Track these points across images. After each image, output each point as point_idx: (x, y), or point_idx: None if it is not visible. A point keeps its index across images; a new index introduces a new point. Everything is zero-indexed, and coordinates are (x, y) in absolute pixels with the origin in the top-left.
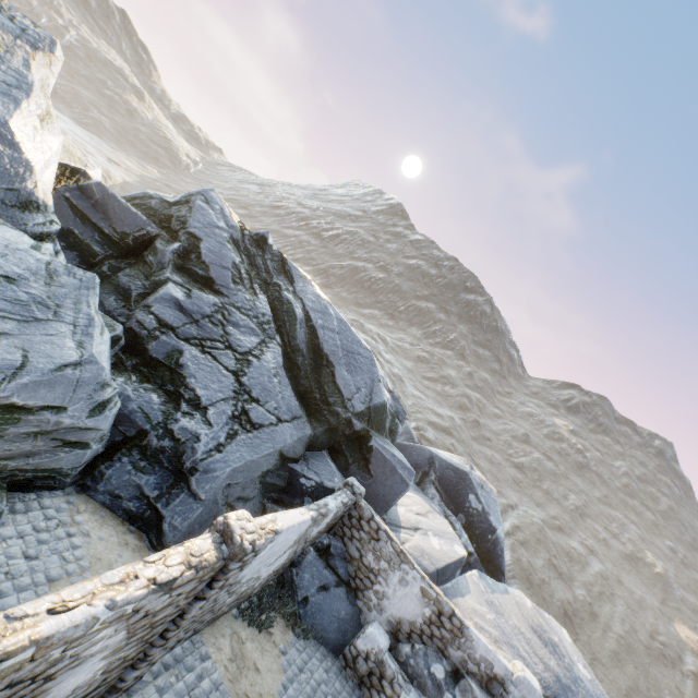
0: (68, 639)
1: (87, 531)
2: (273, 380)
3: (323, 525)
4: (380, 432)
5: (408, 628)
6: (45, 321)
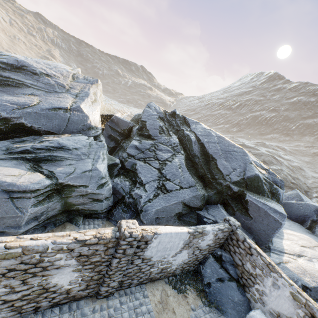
0: (37, 251)
1: None
2: (178, 170)
3: (208, 240)
4: (260, 193)
5: None
6: (84, 159)
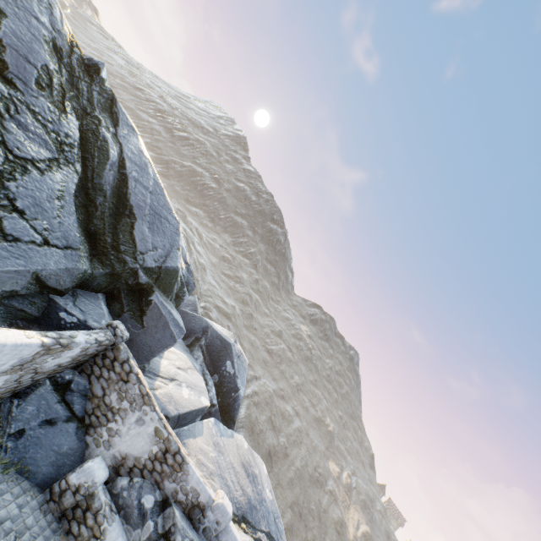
0: None
1: None
2: (54, 201)
3: (65, 358)
4: (166, 294)
5: (132, 463)
6: None
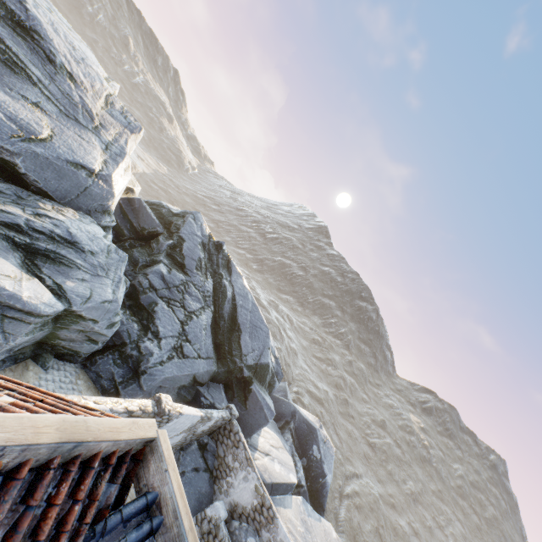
0: None
1: (81, 390)
2: (202, 331)
3: (207, 426)
4: (261, 383)
5: (241, 511)
6: (101, 276)
